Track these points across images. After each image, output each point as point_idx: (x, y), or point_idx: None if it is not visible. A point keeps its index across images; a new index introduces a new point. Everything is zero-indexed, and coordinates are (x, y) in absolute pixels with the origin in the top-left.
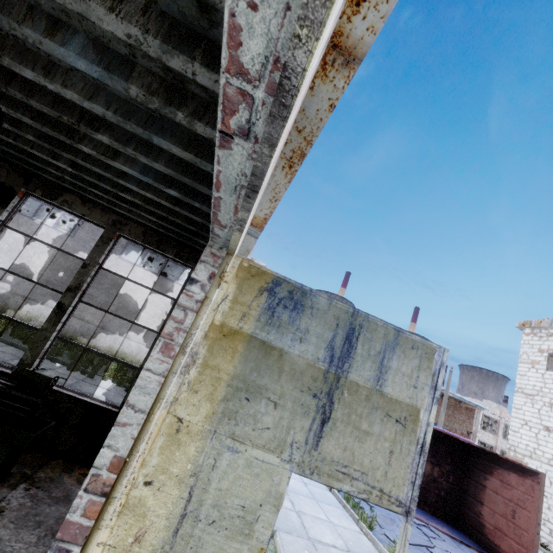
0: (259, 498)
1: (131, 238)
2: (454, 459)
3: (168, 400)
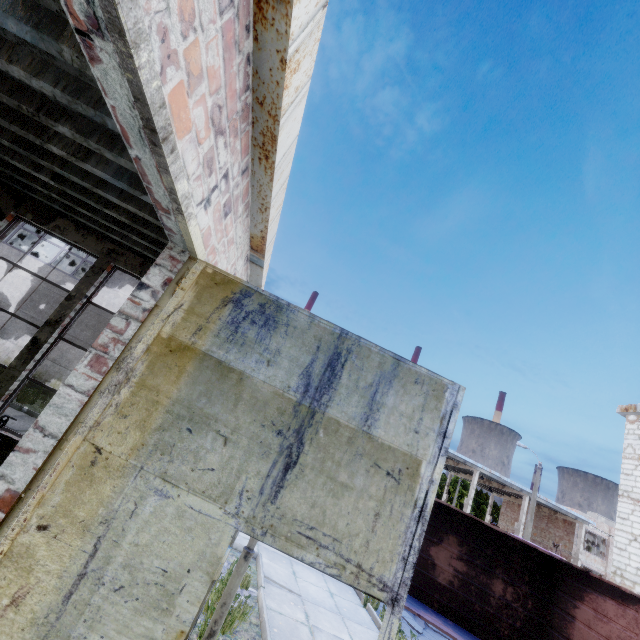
0: (188, 562)
1: (127, 270)
2: (534, 577)
3: (87, 424)
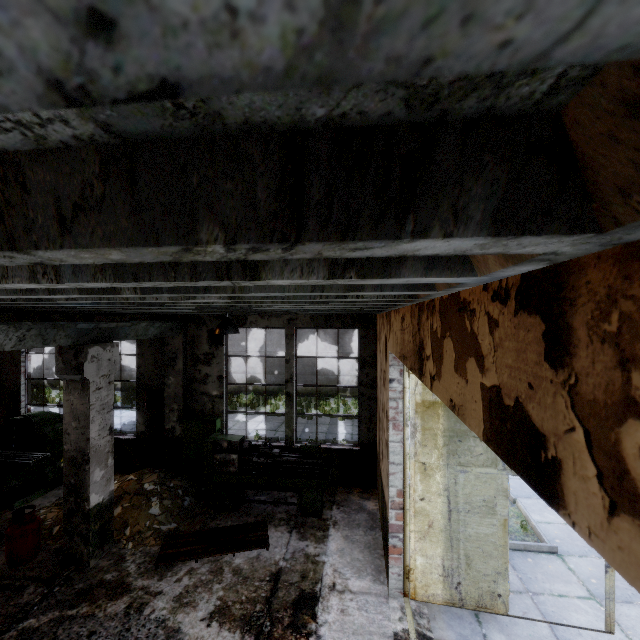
0: (492, 494)
1: (305, 327)
2: None
3: (411, 455)
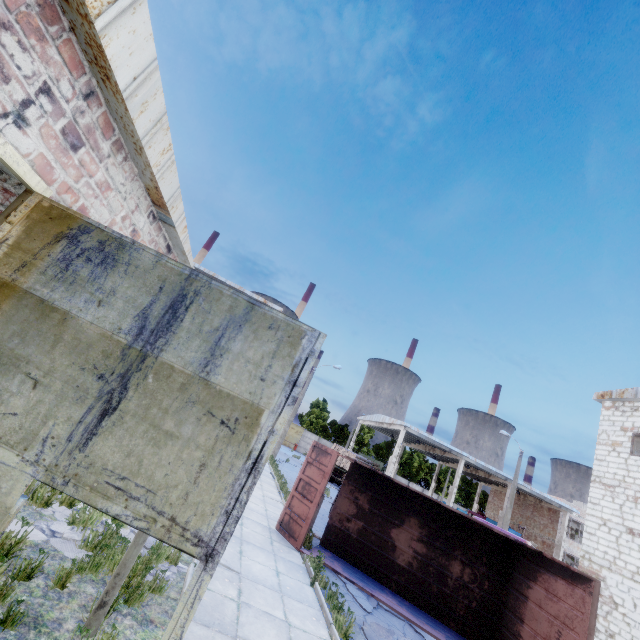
0: None
1: None
2: (492, 558)
3: None
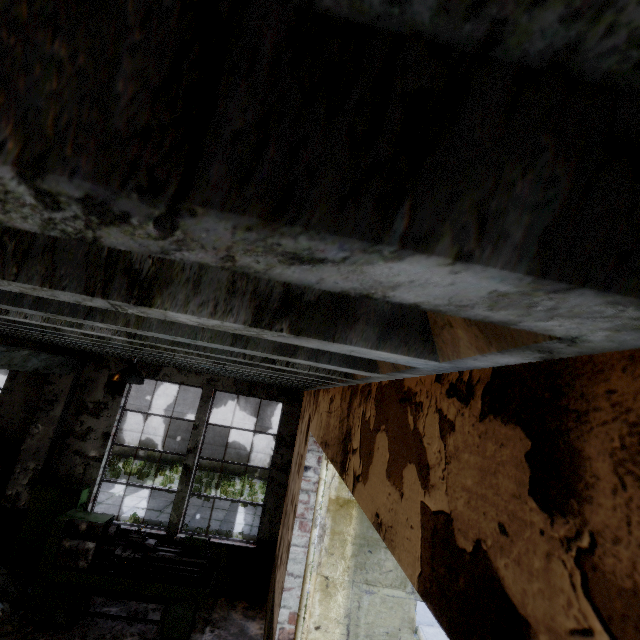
0: (397, 625)
1: (226, 390)
2: None
3: (314, 565)
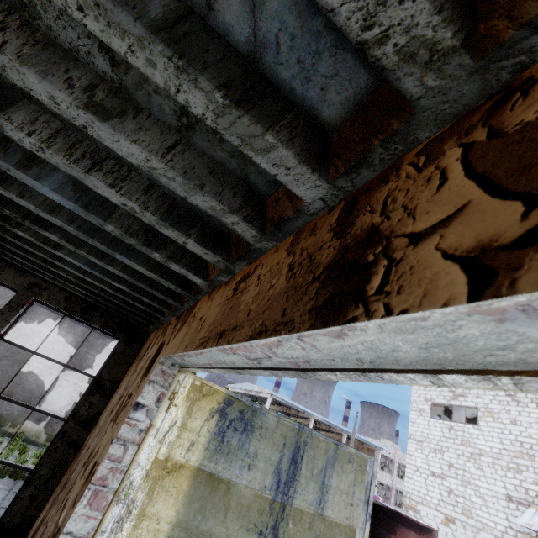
0: None
1: (50, 304)
2: None
3: None
